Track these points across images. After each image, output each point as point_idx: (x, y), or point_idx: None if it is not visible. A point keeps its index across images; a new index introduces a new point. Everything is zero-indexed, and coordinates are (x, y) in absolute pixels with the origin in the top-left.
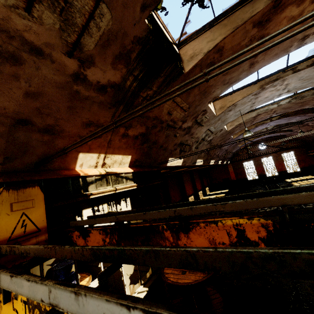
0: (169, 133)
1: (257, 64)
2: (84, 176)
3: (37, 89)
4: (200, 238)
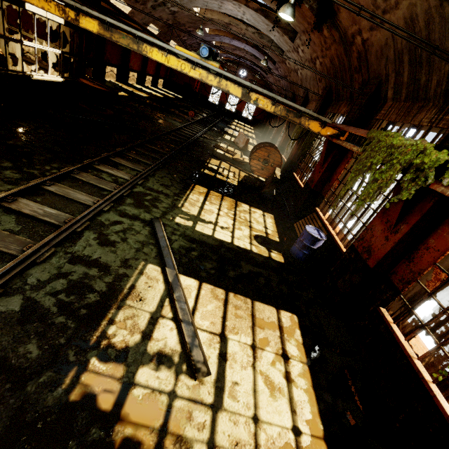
0: None
1: None
2: None
3: None
4: None
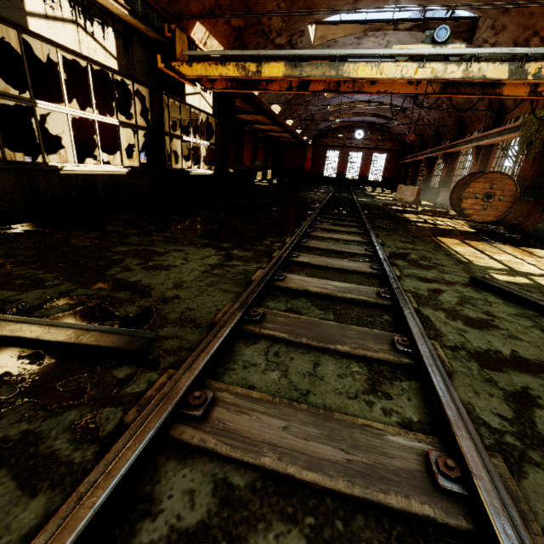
0: (261, 42)
1: (361, 2)
2: (196, 46)
3: None
4: (277, 85)
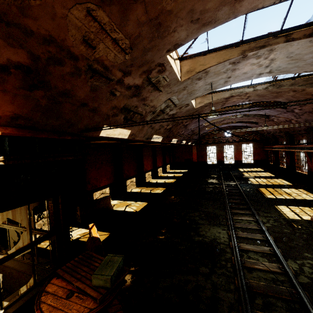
0: (99, 85)
1: None
2: None
3: None
4: None
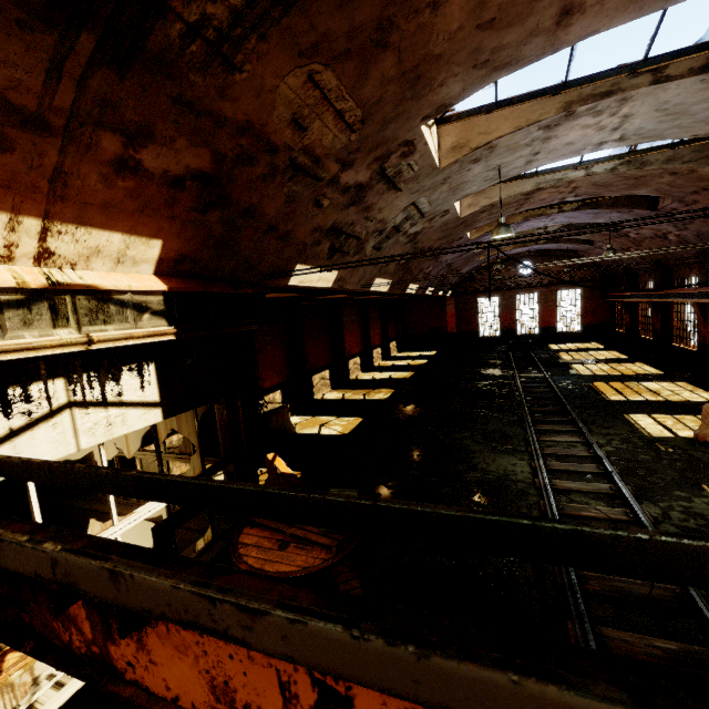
0: (299, 191)
1: (581, 17)
2: None
3: None
4: (183, 663)
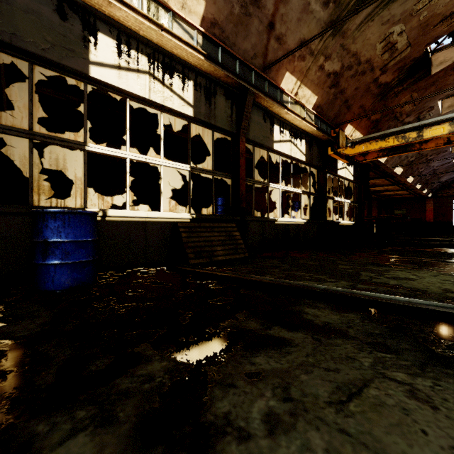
0: (391, 124)
1: None
2: (347, 138)
3: (359, 86)
4: (432, 144)
